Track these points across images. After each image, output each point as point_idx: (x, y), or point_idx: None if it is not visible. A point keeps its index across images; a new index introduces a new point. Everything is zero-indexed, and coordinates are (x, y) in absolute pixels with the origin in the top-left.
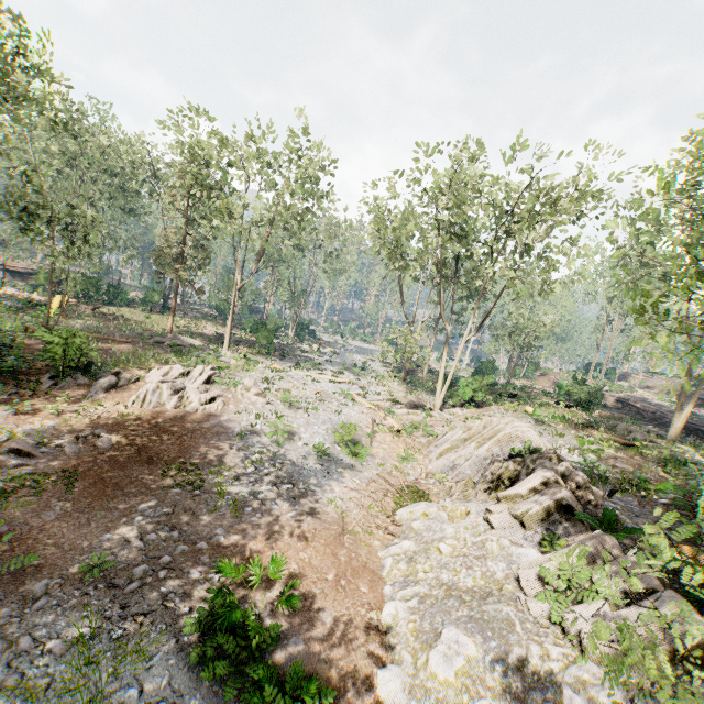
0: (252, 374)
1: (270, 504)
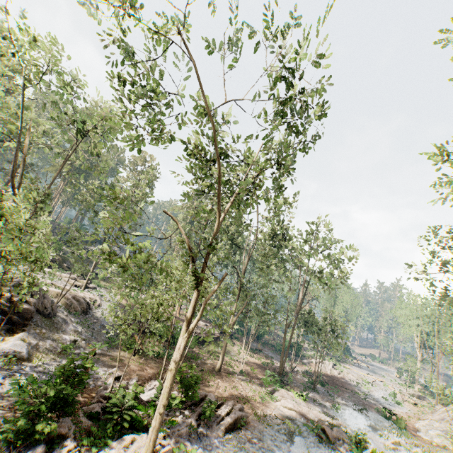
0: (341, 368)
1: (375, 404)
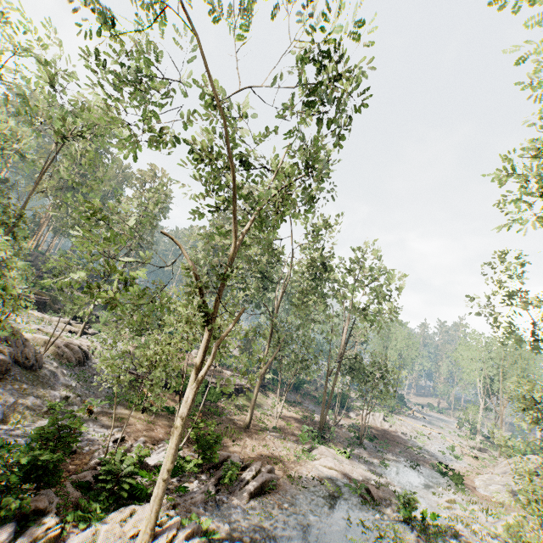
0: (394, 420)
1: (431, 459)
